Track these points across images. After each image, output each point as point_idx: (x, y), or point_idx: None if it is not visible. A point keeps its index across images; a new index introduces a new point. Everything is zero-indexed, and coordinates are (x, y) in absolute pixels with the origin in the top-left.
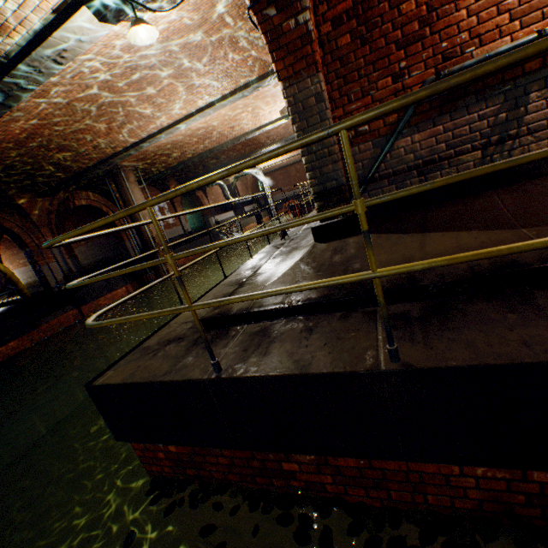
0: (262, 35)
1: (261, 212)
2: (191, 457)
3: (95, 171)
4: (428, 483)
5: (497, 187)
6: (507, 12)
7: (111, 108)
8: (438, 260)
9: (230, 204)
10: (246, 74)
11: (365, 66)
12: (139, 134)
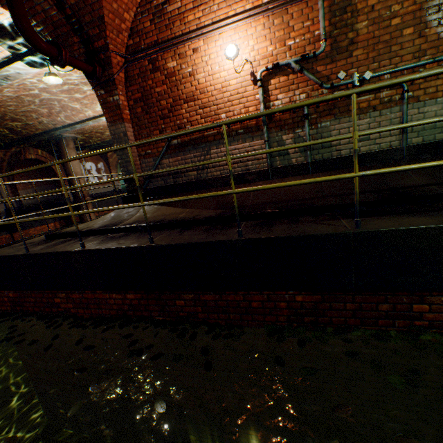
0: (99, 101)
1: None
2: (20, 299)
3: (41, 137)
4: (102, 303)
5: (201, 189)
6: (200, 115)
7: (51, 102)
8: (87, 211)
9: None
10: None
11: (148, 123)
12: (73, 119)
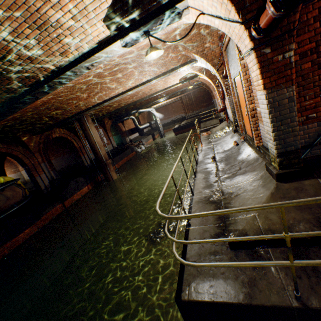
0: (257, 63)
1: (154, 132)
2: None
3: (72, 119)
4: None
5: None
6: None
7: (94, 85)
8: None
9: (136, 128)
10: (174, 63)
11: (318, 80)
12: (104, 97)
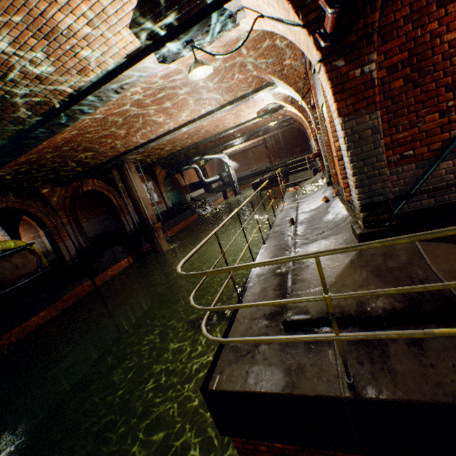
0: (328, 81)
1: (226, 189)
2: (296, 453)
3: (107, 165)
4: None
5: None
6: None
7: (134, 118)
8: None
9: (201, 182)
10: (244, 88)
11: (414, 104)
12: (149, 136)
